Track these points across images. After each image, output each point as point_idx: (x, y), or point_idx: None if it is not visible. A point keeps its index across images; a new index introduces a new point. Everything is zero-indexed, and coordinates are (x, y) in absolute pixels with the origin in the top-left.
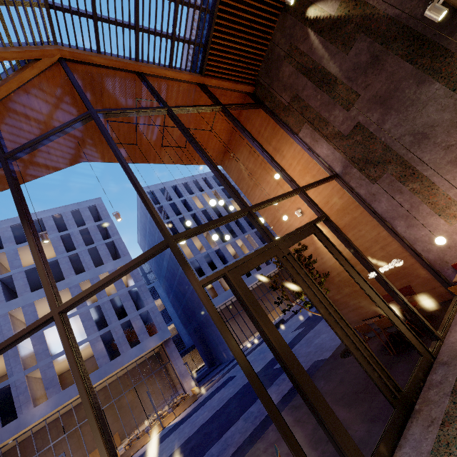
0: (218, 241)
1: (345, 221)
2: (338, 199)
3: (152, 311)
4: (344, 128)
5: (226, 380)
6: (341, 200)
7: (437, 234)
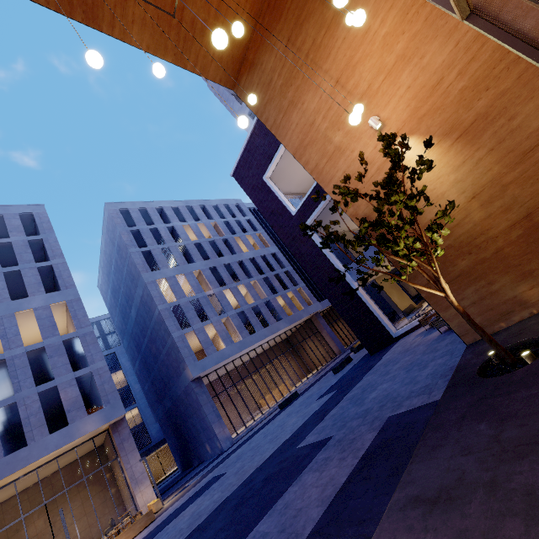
0: (214, 284)
1: (478, 109)
2: (467, 64)
3: (99, 374)
4: None
5: (208, 483)
6: (474, 63)
7: None
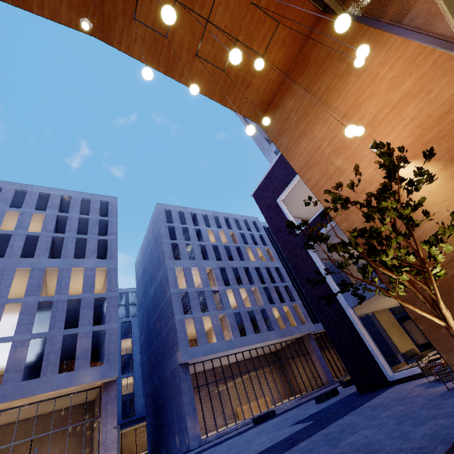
0: (220, 282)
1: None
2: None
3: (110, 333)
4: None
5: None
6: None
7: None
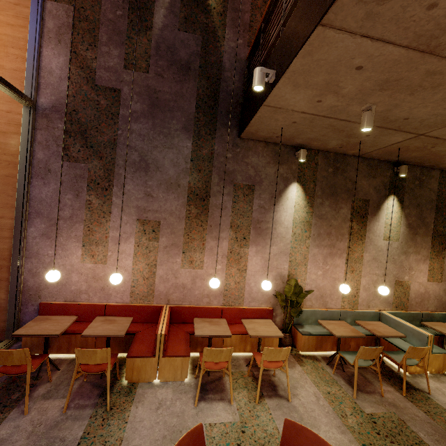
0: None
1: None
2: None
3: None
4: (104, 75)
5: None
6: (2, 136)
7: (62, 262)
